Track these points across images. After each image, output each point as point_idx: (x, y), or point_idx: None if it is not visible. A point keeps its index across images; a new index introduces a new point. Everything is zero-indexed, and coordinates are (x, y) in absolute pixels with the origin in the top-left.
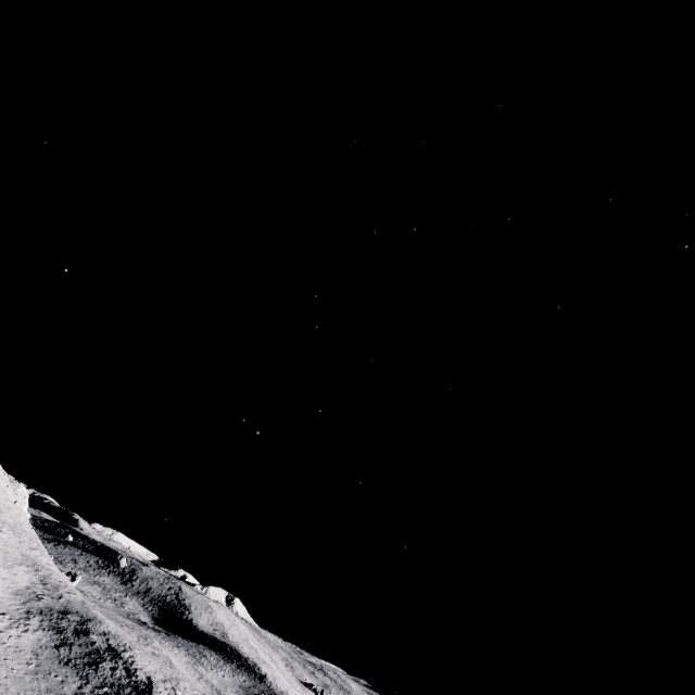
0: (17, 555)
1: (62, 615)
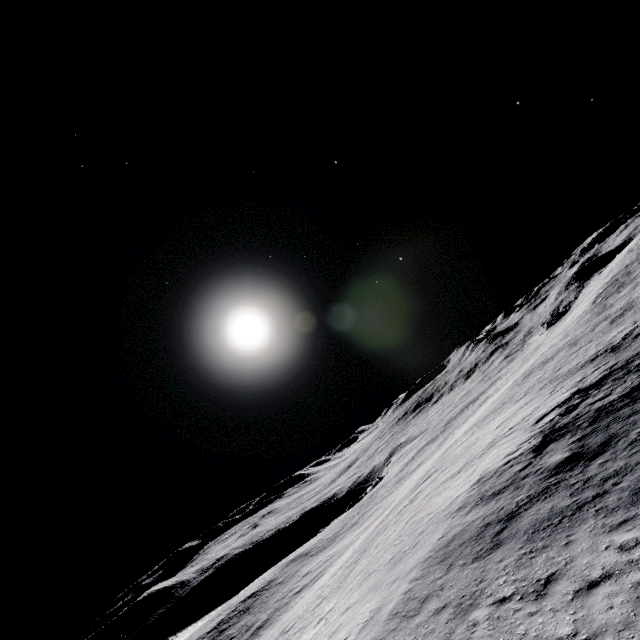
0: None
1: (596, 495)
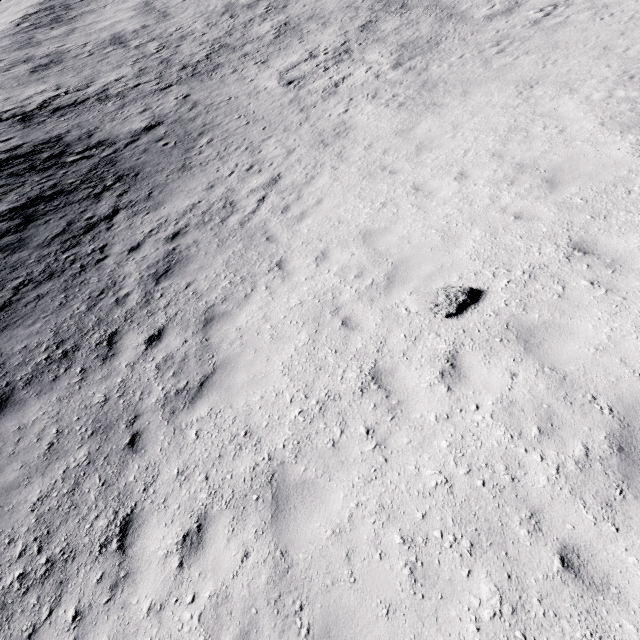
0: None
1: None
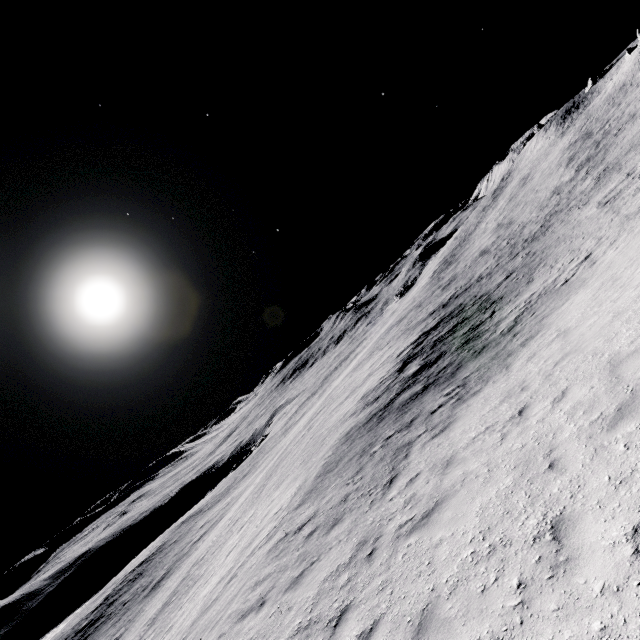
0: (416, 604)
1: (434, 380)
